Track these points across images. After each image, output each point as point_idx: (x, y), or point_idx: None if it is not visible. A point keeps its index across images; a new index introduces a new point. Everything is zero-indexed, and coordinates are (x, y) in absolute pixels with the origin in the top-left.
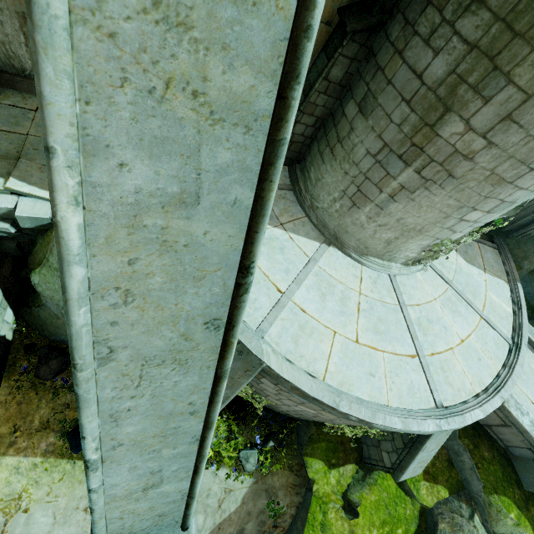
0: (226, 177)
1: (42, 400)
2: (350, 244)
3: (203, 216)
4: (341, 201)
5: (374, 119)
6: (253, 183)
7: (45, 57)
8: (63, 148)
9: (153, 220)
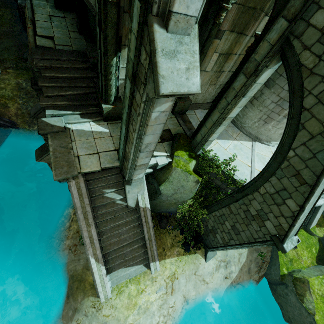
0: None
1: (166, 236)
2: (263, 138)
3: None
4: (258, 122)
5: (274, 89)
6: None
7: None
8: None
9: None
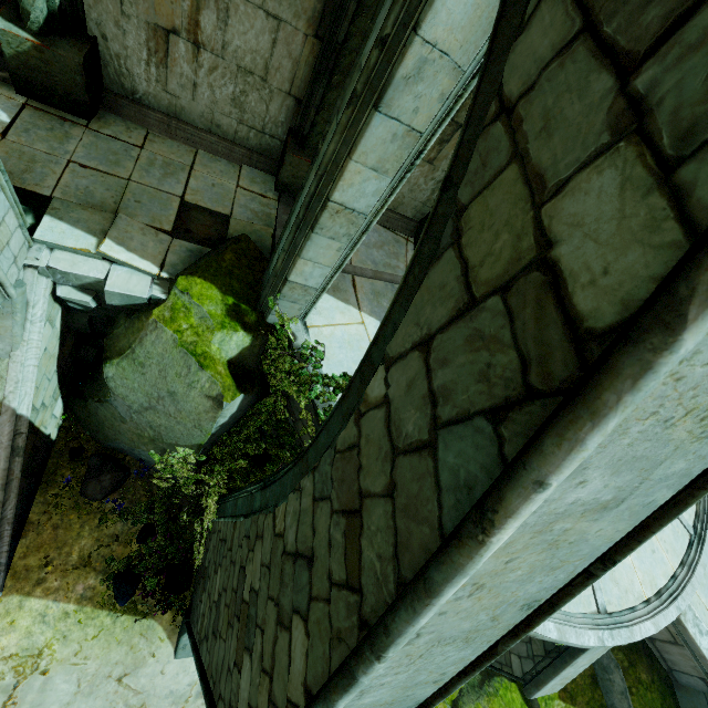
0: (662, 482)
1: (84, 527)
2: None
3: (610, 516)
4: None
5: None
6: (681, 485)
7: (619, 413)
8: (559, 483)
9: (563, 524)
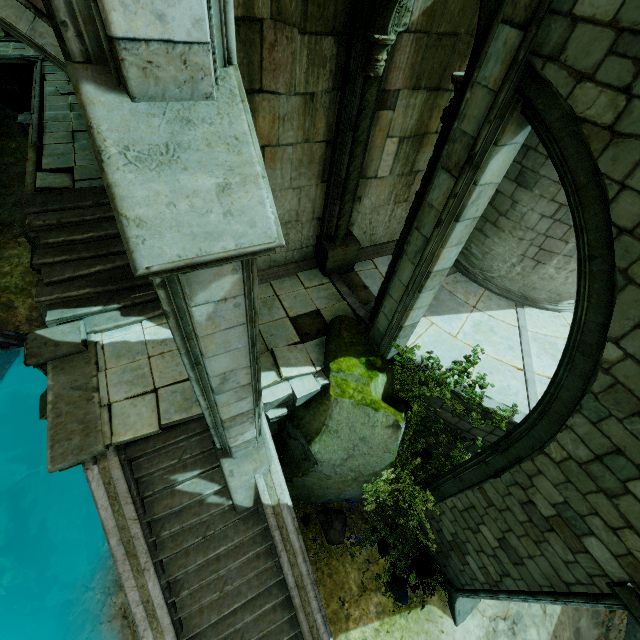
0: None
1: (345, 565)
2: (540, 297)
3: None
4: (522, 264)
5: (540, 189)
6: None
7: None
8: None
9: None
